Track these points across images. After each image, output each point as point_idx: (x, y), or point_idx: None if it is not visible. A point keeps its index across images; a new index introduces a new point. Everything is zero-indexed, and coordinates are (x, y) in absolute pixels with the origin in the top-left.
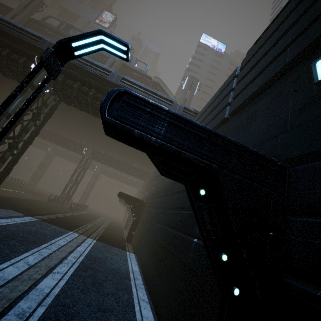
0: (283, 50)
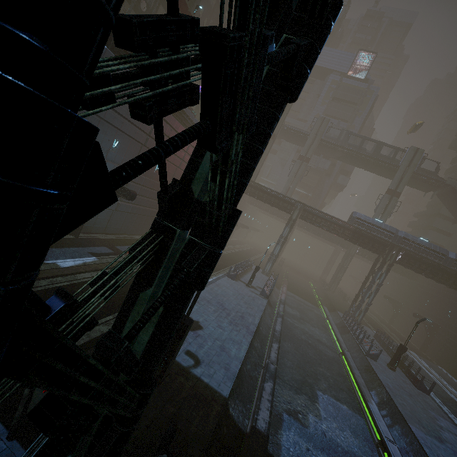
0: None
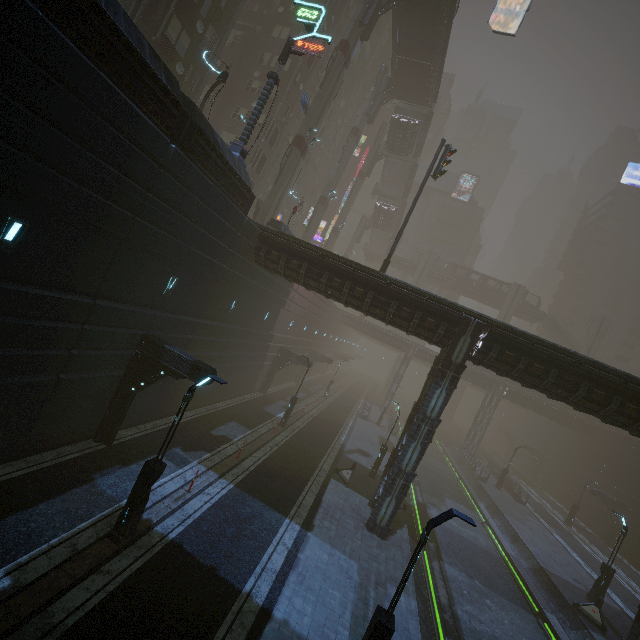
0: None
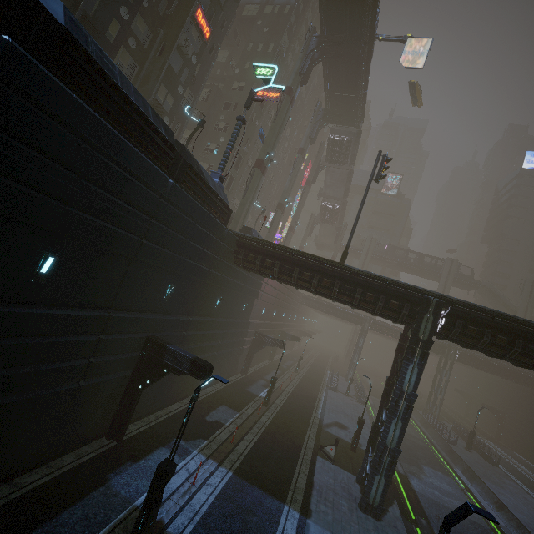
0: None
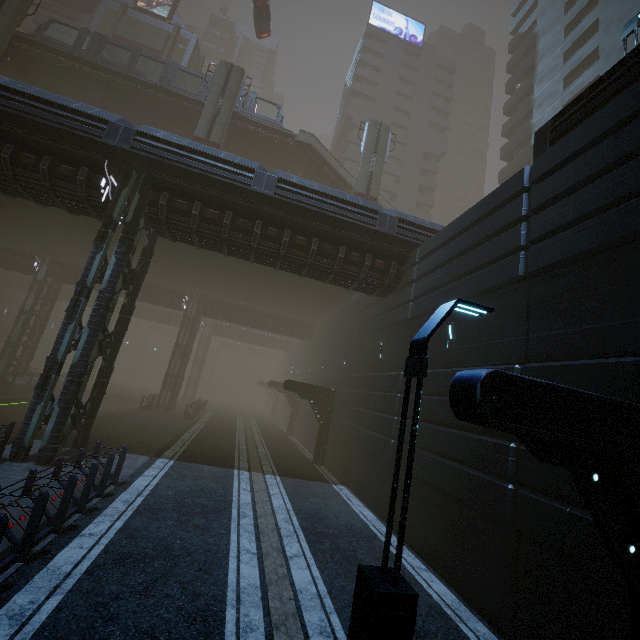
0: (637, 191)
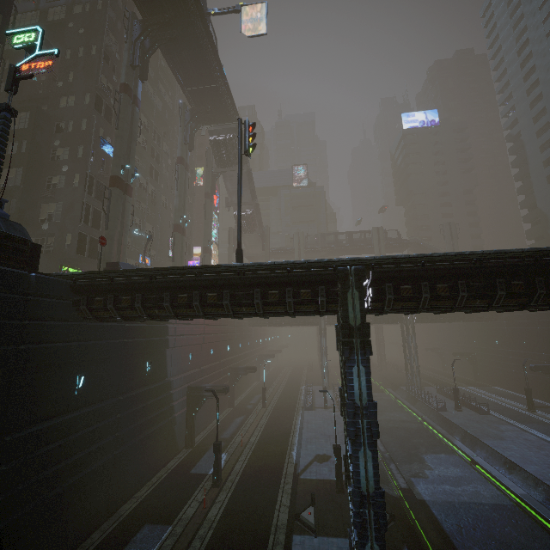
0: None
